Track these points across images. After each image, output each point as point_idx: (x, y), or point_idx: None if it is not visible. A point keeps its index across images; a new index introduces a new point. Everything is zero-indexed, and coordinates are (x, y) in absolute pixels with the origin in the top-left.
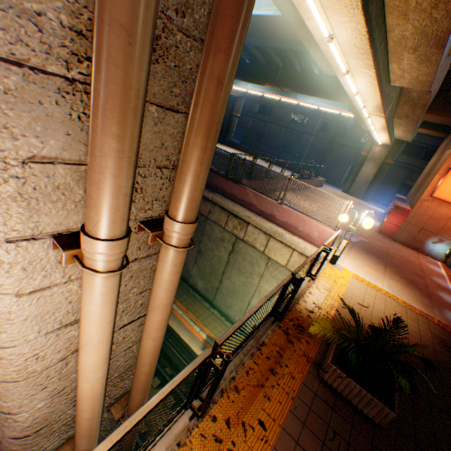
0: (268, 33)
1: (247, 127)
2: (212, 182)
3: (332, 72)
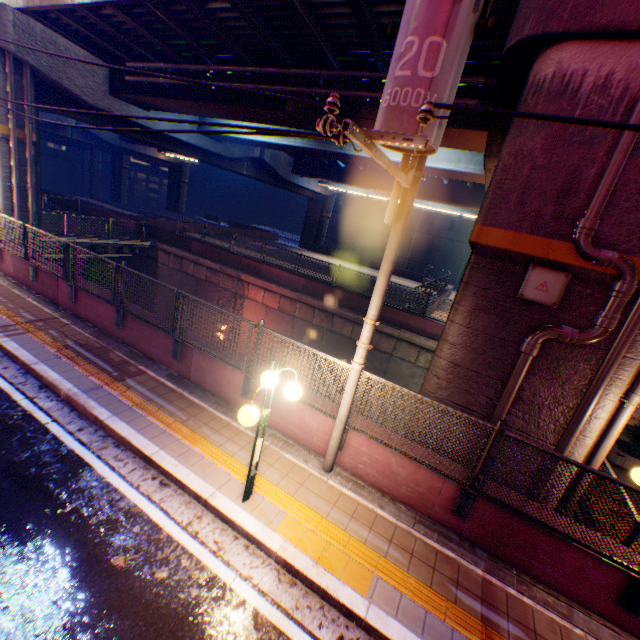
0: (434, 174)
1: (332, 225)
2: (393, 318)
3: None
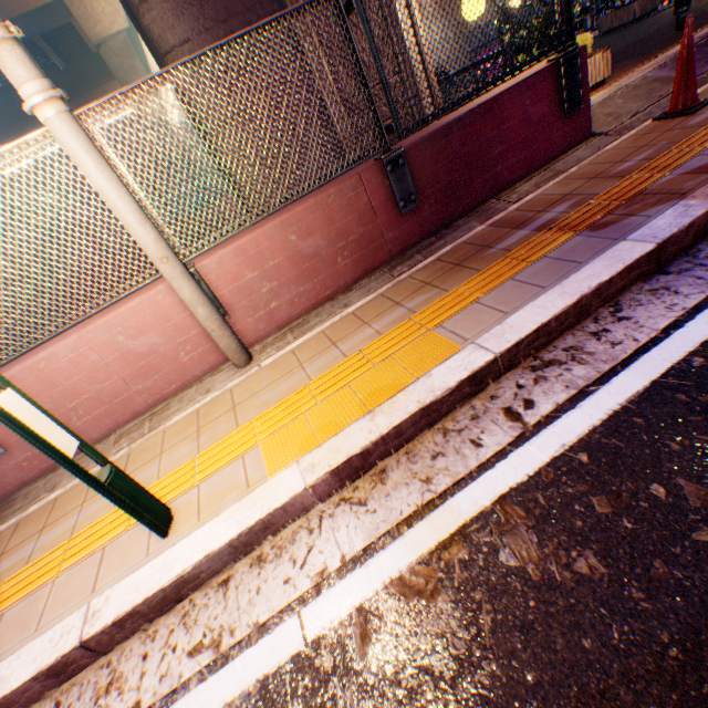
0: None
1: None
2: None
3: (104, 30)
